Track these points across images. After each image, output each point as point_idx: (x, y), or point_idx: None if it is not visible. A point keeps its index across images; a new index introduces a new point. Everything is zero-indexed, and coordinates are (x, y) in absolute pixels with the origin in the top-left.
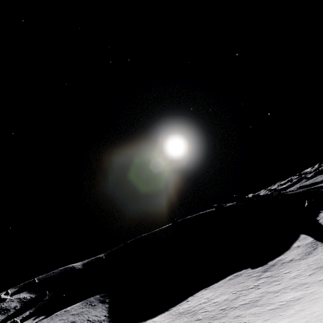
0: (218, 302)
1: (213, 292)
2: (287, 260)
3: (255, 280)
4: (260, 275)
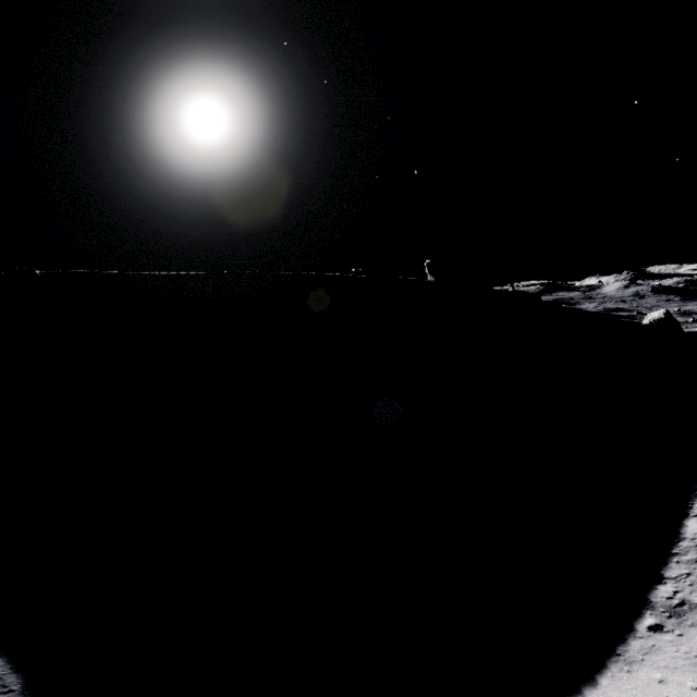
0: None
1: None
2: None
3: None
4: None
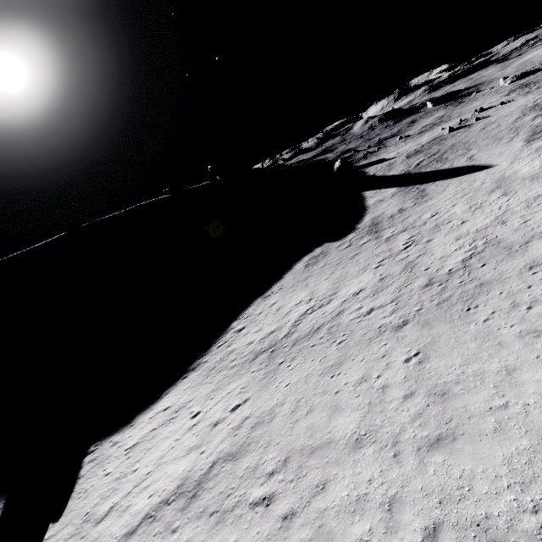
0: (366, 288)
1: (306, 290)
2: (394, 212)
3: (382, 243)
4: (376, 237)
